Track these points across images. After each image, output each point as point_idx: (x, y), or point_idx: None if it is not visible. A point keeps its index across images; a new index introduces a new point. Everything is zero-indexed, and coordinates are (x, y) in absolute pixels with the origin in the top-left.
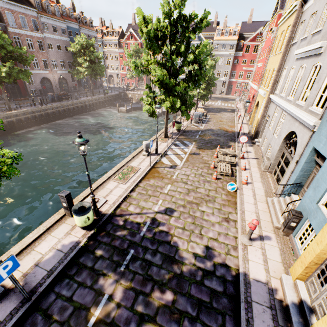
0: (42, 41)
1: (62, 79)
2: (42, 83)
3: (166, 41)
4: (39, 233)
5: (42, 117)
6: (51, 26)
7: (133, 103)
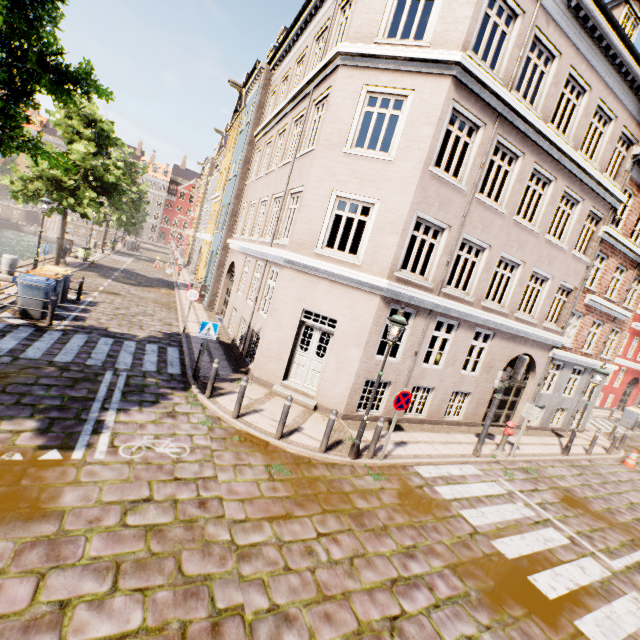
0: None
1: None
2: None
3: None
4: None
5: None
6: None
7: None
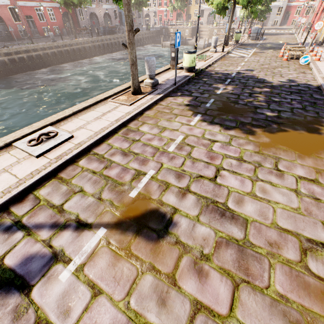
0: None
1: (107, 15)
2: (91, 19)
3: None
4: (159, 72)
5: (99, 48)
6: None
7: None
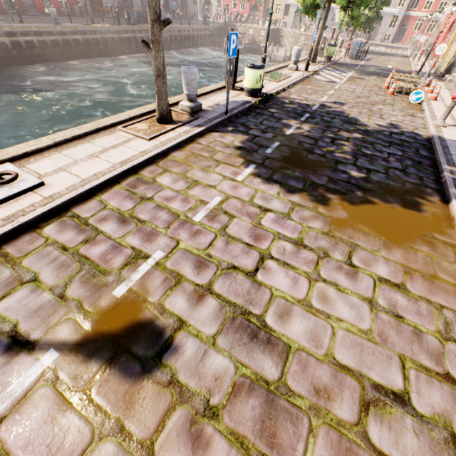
0: None
1: None
2: None
3: None
4: (207, 91)
5: (129, 43)
6: None
7: (245, 44)
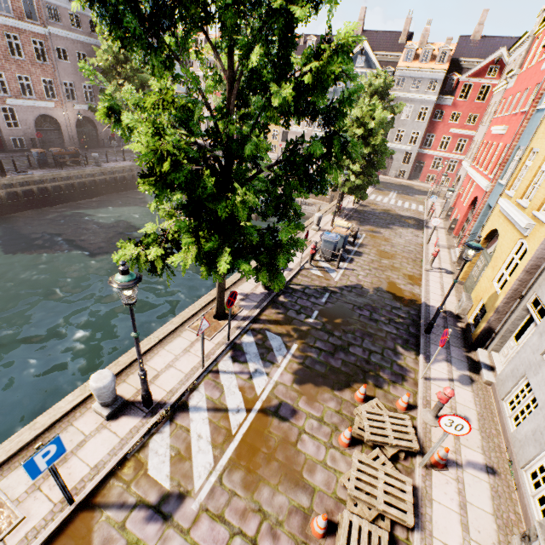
0: (43, 41)
1: (81, 122)
2: (40, 125)
3: (197, 25)
4: None
5: (2, 200)
6: (66, 13)
7: None
